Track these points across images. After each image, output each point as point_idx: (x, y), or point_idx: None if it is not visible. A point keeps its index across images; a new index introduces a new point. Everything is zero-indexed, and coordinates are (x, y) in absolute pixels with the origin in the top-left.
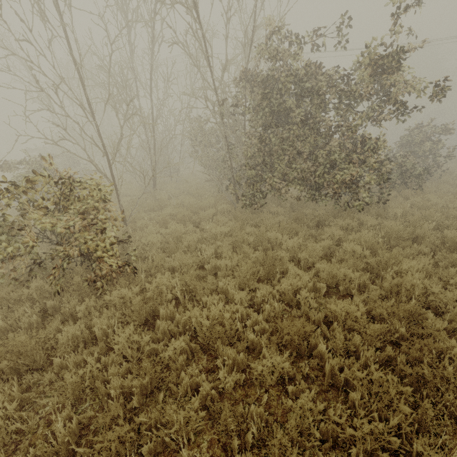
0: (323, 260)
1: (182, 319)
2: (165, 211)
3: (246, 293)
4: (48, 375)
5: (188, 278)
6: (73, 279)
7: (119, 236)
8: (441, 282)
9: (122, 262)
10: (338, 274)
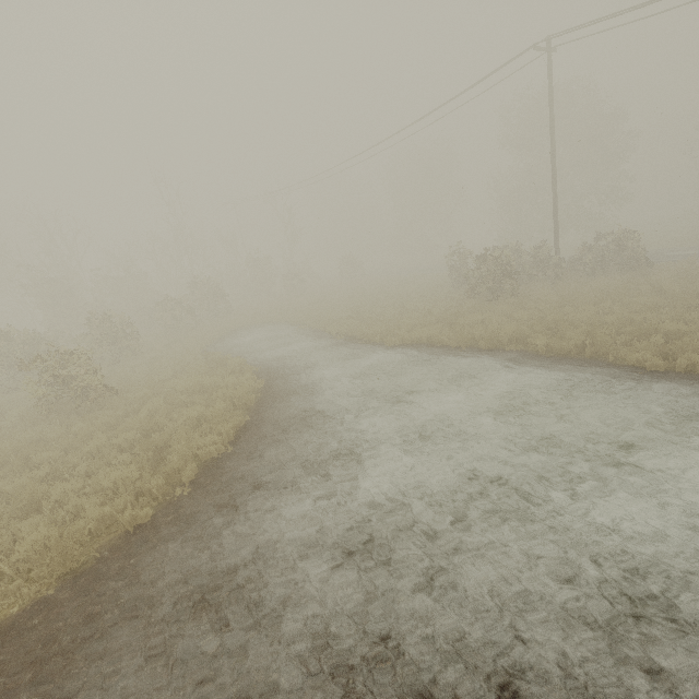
0: None
1: None
2: None
3: None
4: None
5: None
6: None
7: None
8: None
9: None
10: None
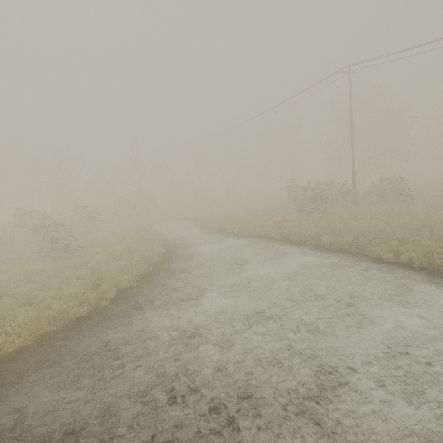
0: None
1: None
2: None
3: None
4: None
5: None
6: None
7: None
8: None
9: None
10: None
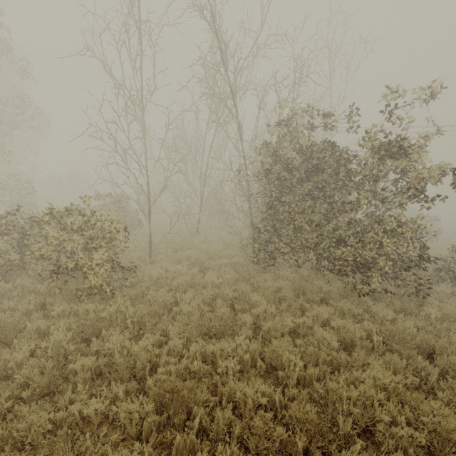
0: (286, 337)
1: (113, 344)
2: (186, 252)
3: (181, 342)
4: (6, 351)
5: (144, 312)
6: (70, 286)
7: (134, 264)
8: (411, 414)
9: (120, 284)
10: (283, 356)
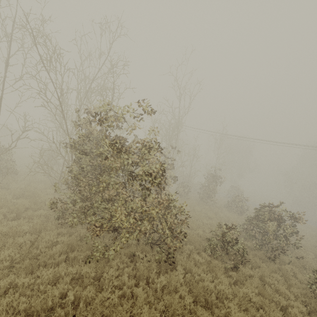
0: None
1: None
2: (19, 200)
3: None
4: None
5: None
6: None
7: None
8: None
9: None
10: None
